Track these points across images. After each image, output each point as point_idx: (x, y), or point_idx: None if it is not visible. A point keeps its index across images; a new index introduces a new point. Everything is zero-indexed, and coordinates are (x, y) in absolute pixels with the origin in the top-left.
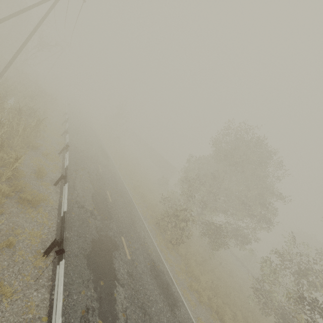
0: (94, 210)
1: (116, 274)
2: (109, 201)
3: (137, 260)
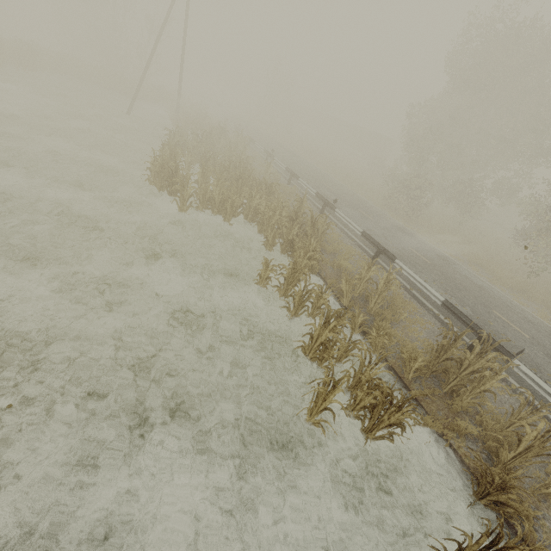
0: (326, 196)
1: (367, 224)
2: (331, 190)
3: (378, 221)
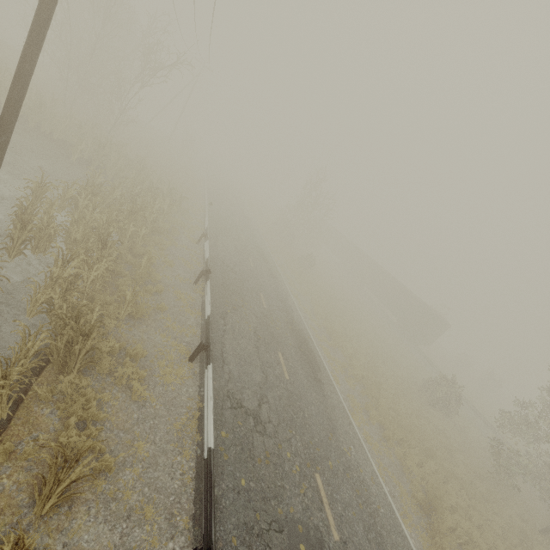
0: None
1: None
2: None
3: None
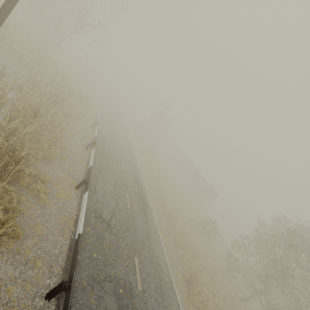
0: None
1: None
2: None
3: None
